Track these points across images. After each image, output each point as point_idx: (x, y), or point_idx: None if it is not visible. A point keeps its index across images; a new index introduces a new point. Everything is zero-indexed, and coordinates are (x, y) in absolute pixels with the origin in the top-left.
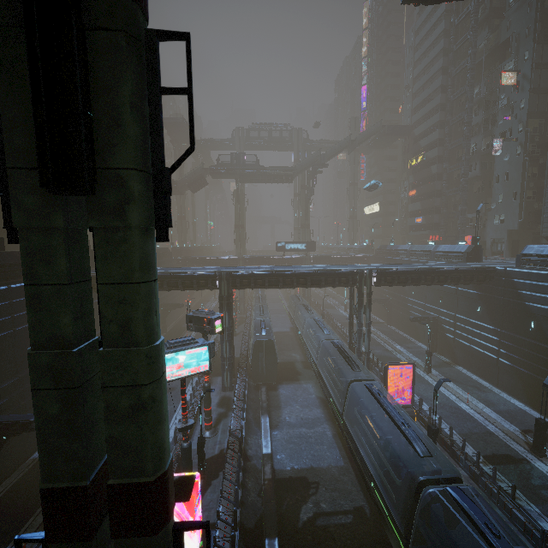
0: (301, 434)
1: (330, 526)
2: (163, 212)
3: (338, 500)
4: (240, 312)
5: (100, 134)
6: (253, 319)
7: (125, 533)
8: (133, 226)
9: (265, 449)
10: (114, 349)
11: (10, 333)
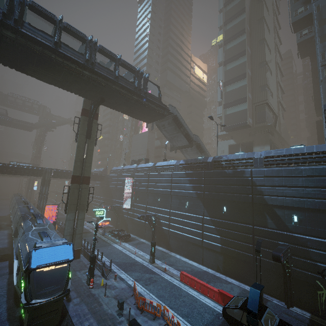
0: None
1: None
2: None
3: None
4: None
5: None
6: None
7: None
8: None
9: None
10: None
11: None
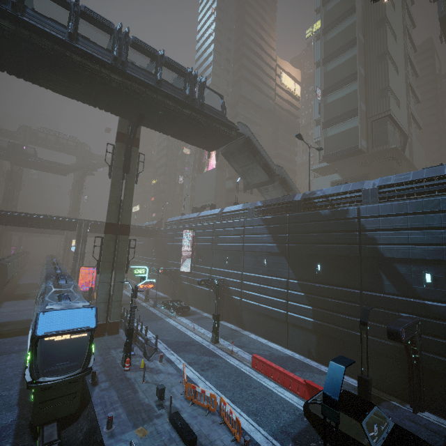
0: (9, 314)
1: (5, 333)
2: None
3: (18, 327)
4: None
5: None
6: None
7: None
8: None
9: None
10: None
11: None
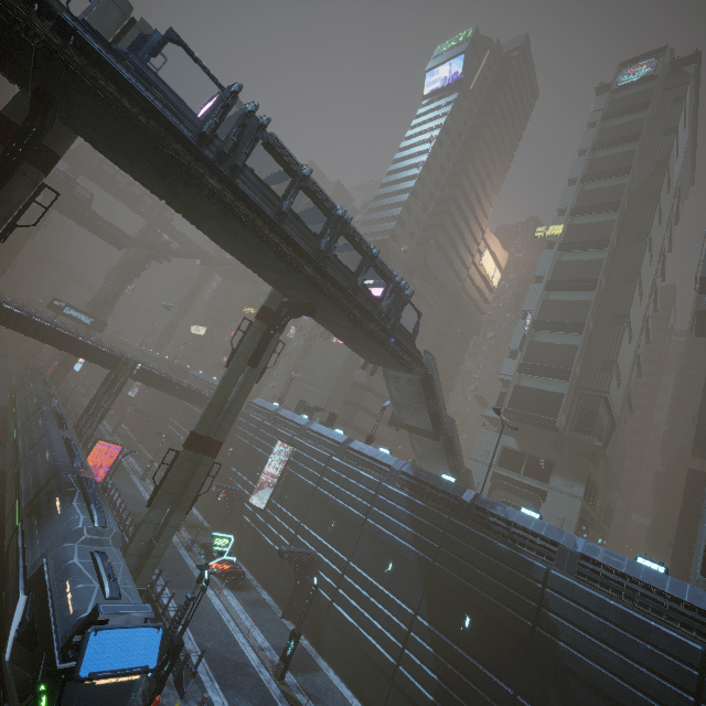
0: None
1: None
2: (4, 237)
3: None
4: None
5: None
6: None
7: None
8: None
9: None
10: None
11: None
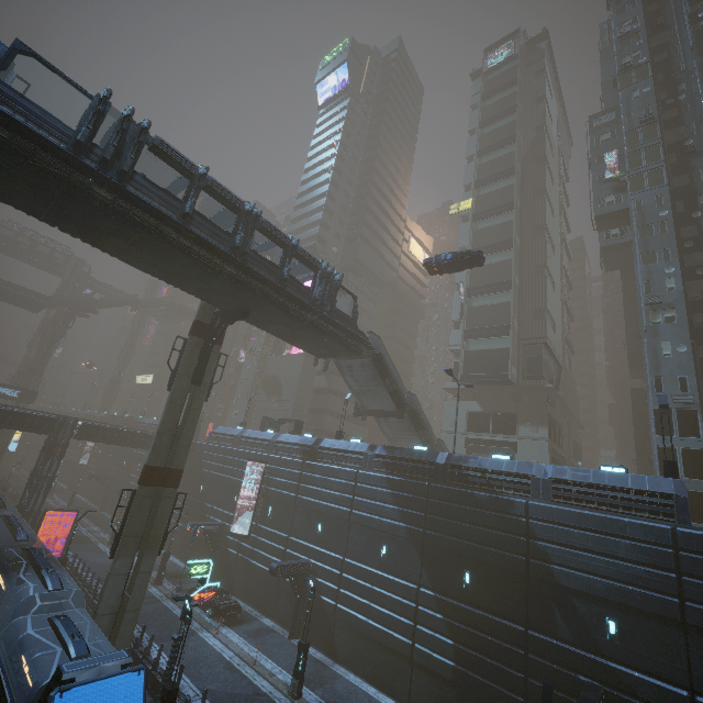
0: None
1: None
2: None
3: None
4: None
5: None
6: None
7: None
8: None
9: None
10: None
11: None
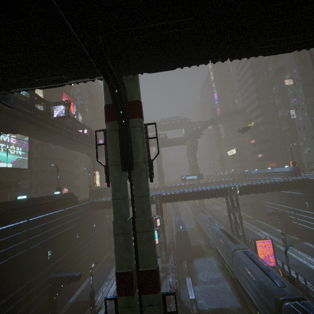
0: (211, 288)
1: None
2: (151, 173)
3: None
4: (165, 218)
5: (134, 153)
6: (173, 221)
7: (146, 292)
8: (144, 178)
9: (191, 296)
10: (140, 219)
11: (64, 231)
